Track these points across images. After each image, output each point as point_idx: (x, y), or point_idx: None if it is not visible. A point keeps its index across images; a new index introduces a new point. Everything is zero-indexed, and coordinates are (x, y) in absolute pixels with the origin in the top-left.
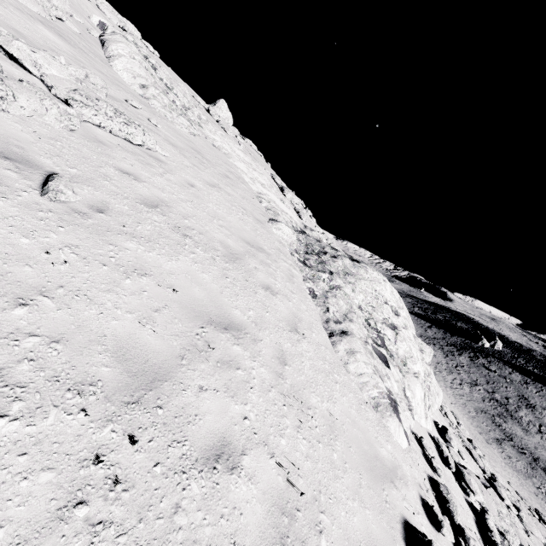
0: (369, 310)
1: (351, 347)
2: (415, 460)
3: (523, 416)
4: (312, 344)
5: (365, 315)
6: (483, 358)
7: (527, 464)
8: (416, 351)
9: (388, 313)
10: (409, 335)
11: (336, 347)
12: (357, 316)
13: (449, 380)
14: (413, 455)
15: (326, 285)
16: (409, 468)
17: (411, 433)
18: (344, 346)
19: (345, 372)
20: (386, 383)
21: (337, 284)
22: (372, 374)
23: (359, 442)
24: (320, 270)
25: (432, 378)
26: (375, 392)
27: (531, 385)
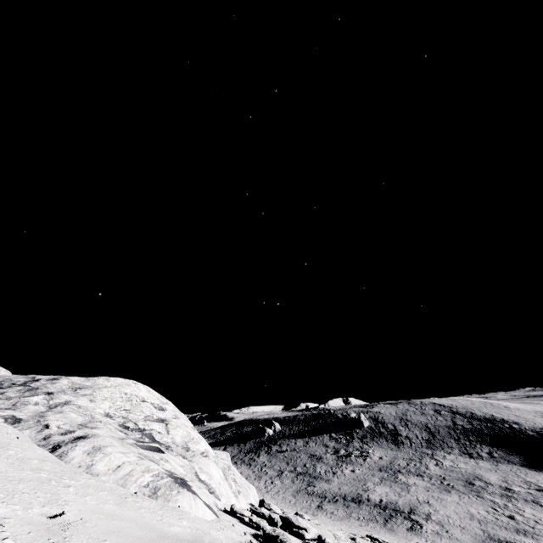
0: (123, 414)
1: (94, 445)
2: (230, 526)
3: (320, 471)
4: (5, 459)
5: (118, 420)
6: (275, 445)
7: (343, 507)
8: (197, 433)
9: (150, 410)
10: (183, 422)
11: (67, 456)
12: (104, 424)
13: (263, 487)
14: (226, 523)
15: (41, 406)
16: (223, 533)
17: (220, 511)
18: (82, 449)
19: (91, 476)
20: (164, 466)
21: (62, 400)
22: (138, 461)
23: (125, 531)
24: (28, 395)
25: (234, 469)
26: (148, 476)
27: (310, 441)
